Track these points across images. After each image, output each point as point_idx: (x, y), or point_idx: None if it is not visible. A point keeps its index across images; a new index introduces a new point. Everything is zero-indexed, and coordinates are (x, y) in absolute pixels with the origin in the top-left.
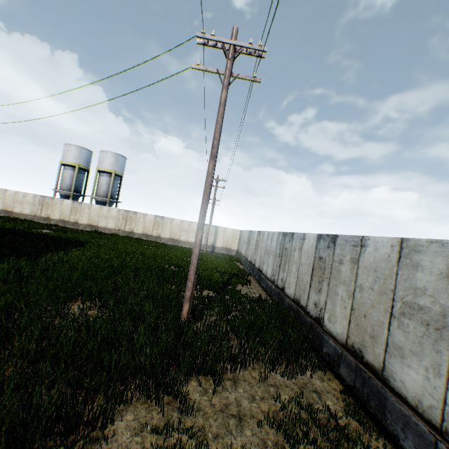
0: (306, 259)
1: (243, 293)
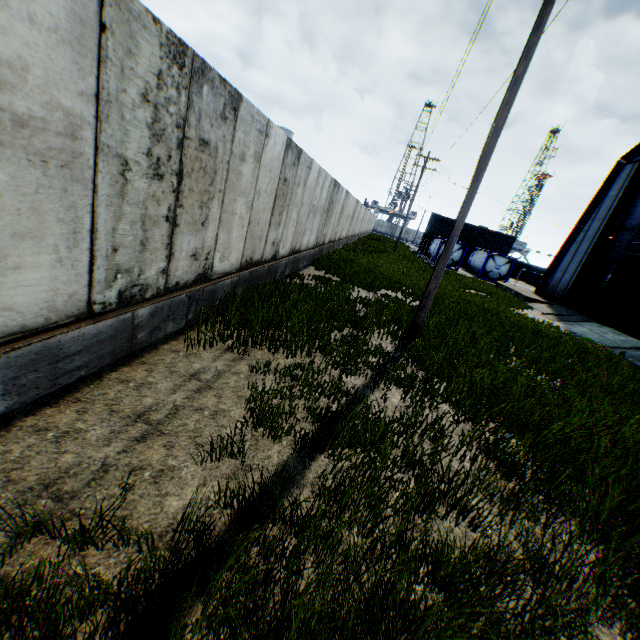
0: (269, 184)
1: (226, 414)
